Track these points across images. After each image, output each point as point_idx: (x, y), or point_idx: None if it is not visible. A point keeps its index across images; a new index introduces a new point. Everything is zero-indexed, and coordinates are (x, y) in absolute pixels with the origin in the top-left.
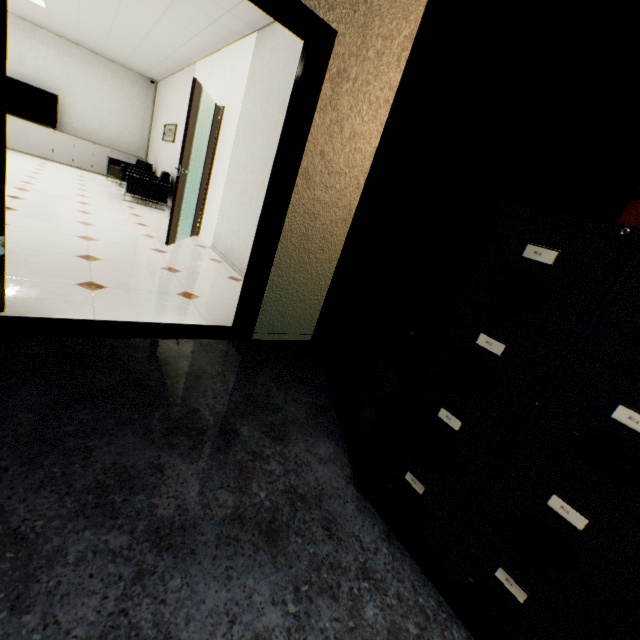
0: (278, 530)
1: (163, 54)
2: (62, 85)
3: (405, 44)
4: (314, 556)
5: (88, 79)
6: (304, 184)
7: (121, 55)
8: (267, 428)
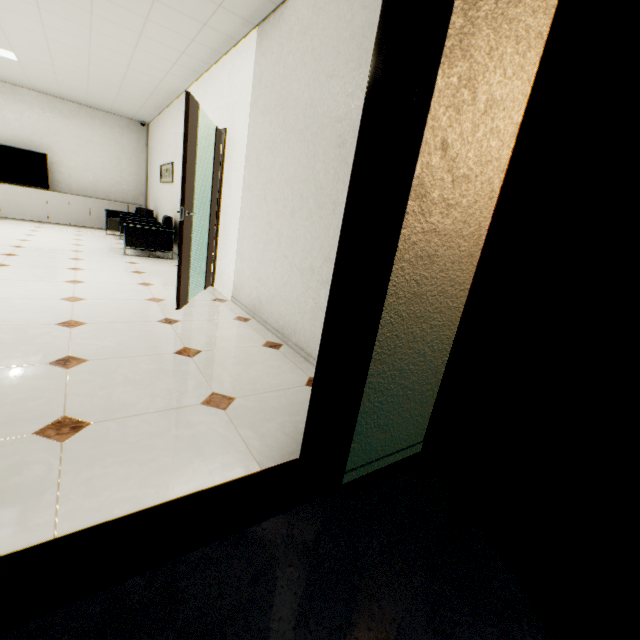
0: None
1: (149, 88)
2: (50, 143)
3: None
4: None
5: (76, 132)
6: (416, 207)
7: (106, 100)
8: None
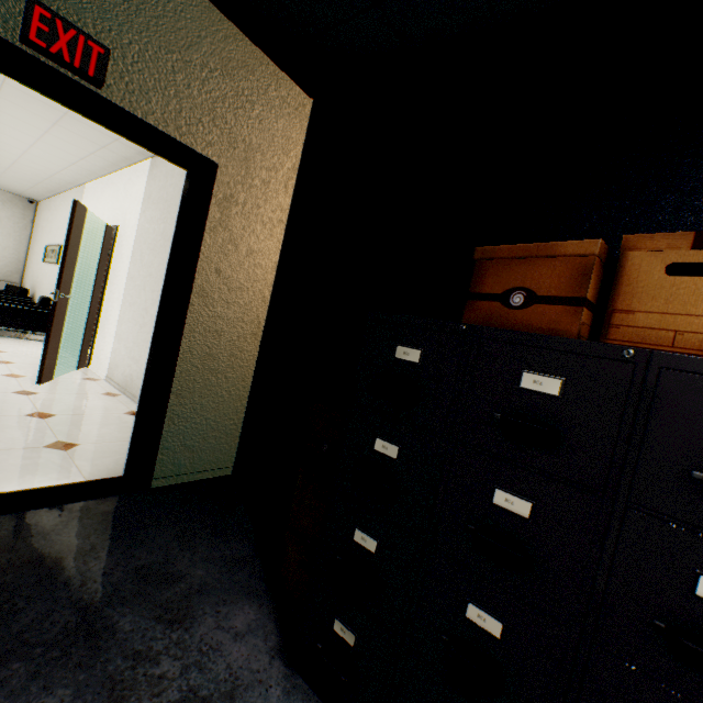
0: None
1: (43, 175)
2: None
3: (290, 174)
4: None
5: None
6: (201, 302)
7: None
8: (161, 610)
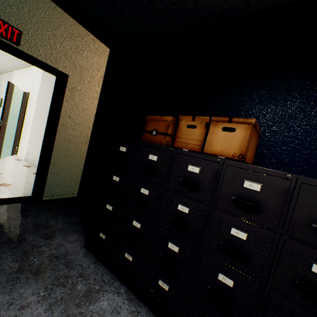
0: (41, 270)
1: None
2: None
3: (100, 79)
4: (58, 275)
5: None
6: (62, 129)
7: None
8: (43, 235)
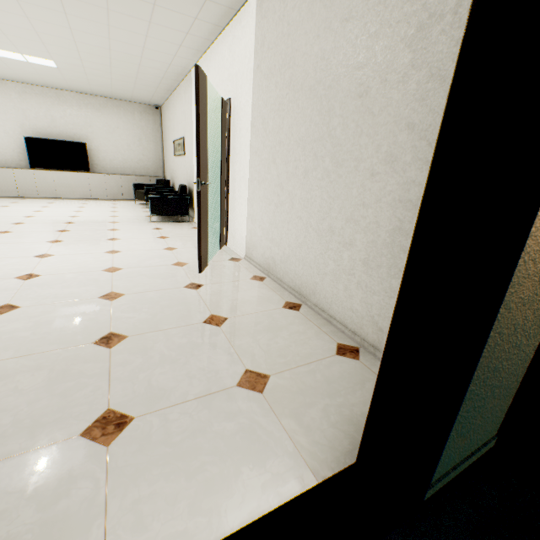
0: None
1: (160, 74)
2: (87, 133)
3: None
4: None
5: (106, 122)
6: None
7: (126, 91)
8: None
